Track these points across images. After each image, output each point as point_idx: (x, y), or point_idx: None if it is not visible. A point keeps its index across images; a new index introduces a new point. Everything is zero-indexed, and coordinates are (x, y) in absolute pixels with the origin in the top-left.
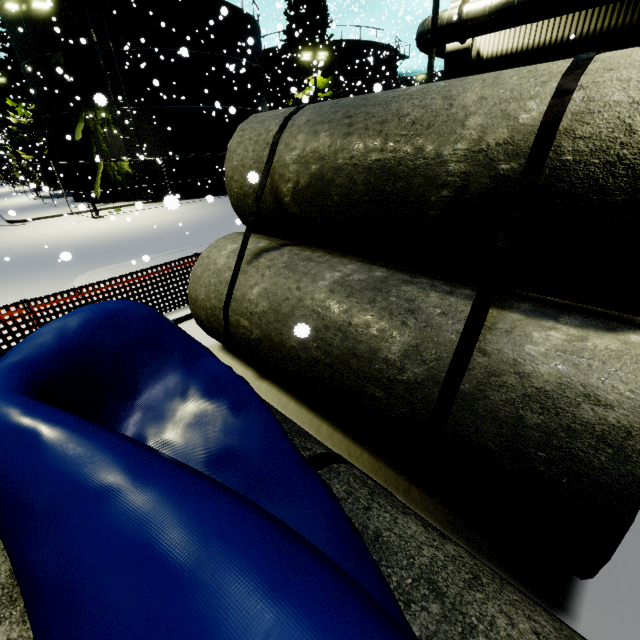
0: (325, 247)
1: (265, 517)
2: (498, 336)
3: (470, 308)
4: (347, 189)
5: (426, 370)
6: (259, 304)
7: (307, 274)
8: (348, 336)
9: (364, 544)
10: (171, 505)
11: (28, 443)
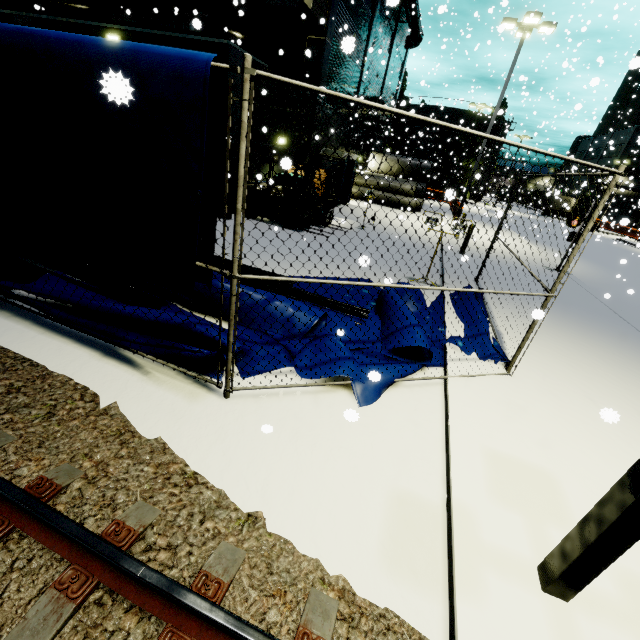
0: None
1: None
2: None
3: None
4: None
5: None
6: None
7: None
8: None
9: None
10: None
11: None
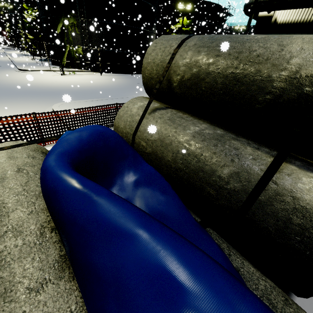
0: (188, 112)
1: (214, 261)
2: (283, 176)
3: (272, 159)
4: (211, 85)
5: (241, 185)
6: (153, 136)
7: (180, 125)
8: (200, 161)
9: (241, 276)
10: (171, 248)
11: (88, 200)
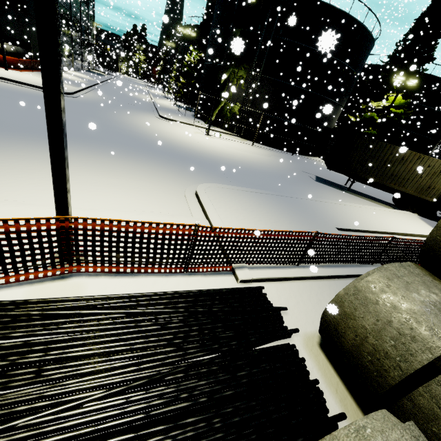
0: None
1: None
2: None
3: None
4: None
5: None
6: None
7: None
8: None
9: None
10: None
11: None
